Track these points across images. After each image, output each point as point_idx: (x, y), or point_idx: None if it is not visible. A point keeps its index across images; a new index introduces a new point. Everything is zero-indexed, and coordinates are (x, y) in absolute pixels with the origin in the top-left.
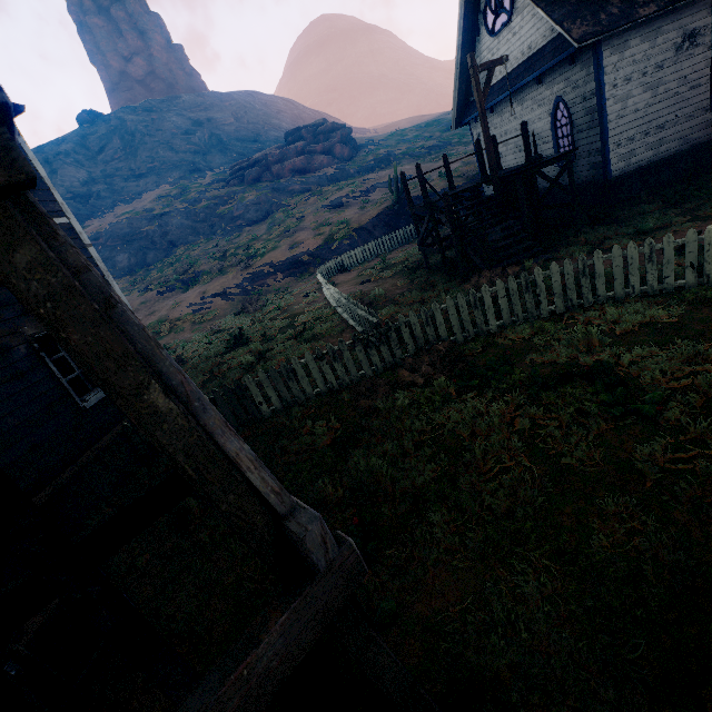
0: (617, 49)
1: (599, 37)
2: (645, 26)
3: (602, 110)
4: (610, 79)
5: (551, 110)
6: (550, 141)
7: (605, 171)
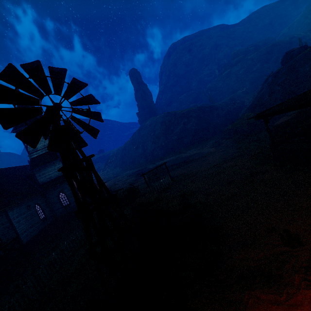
0: (11, 210)
1: (7, 207)
2: (17, 204)
3: (13, 225)
4: (12, 217)
5: None
6: None
7: (22, 242)
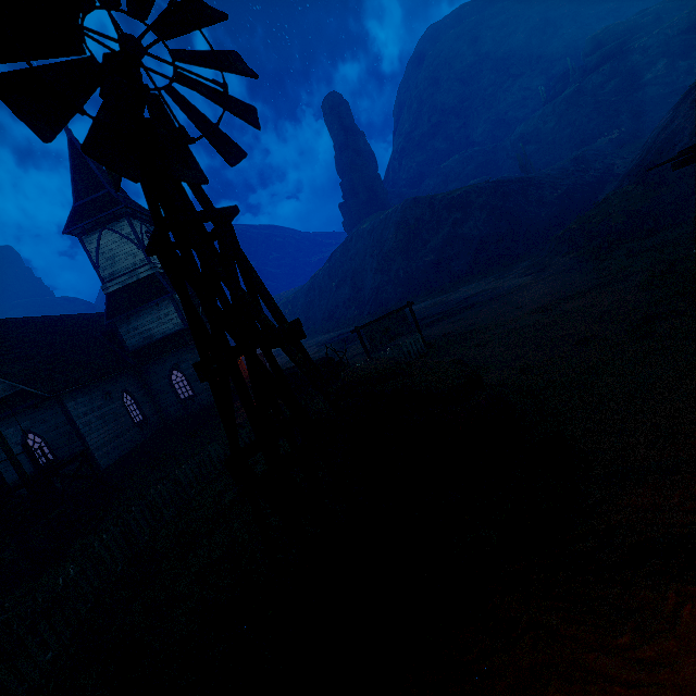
0: (73, 399)
1: (62, 391)
2: (83, 388)
3: (79, 431)
4: (75, 414)
5: (19, 441)
6: (25, 463)
7: (98, 466)
